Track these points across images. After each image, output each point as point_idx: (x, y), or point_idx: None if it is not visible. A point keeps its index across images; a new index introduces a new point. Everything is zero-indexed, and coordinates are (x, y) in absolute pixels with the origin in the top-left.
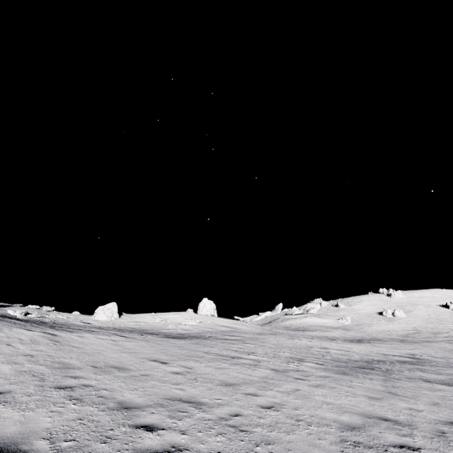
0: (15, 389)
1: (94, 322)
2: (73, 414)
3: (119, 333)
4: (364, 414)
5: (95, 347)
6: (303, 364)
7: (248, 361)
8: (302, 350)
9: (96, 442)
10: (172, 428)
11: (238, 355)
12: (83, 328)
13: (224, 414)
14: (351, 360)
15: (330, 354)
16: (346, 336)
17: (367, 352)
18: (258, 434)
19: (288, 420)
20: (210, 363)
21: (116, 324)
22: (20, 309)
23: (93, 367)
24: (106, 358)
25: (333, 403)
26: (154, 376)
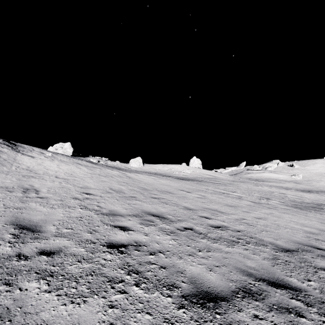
0: (137, 196)
1: (131, 167)
2: (170, 208)
3: (151, 174)
4: (318, 229)
5: (148, 181)
6: (270, 201)
7: (234, 196)
8: (267, 193)
9: (189, 219)
10: (216, 219)
11: (226, 192)
12: (132, 171)
13: (237, 218)
14: (304, 202)
15: (288, 198)
16: (297, 187)
17: (316, 198)
18: (260, 227)
19: (273, 225)
20: (213, 195)
21: (143, 169)
22: (93, 159)
23: (157, 190)
24: (158, 187)
25: (297, 222)
26: (189, 198)
